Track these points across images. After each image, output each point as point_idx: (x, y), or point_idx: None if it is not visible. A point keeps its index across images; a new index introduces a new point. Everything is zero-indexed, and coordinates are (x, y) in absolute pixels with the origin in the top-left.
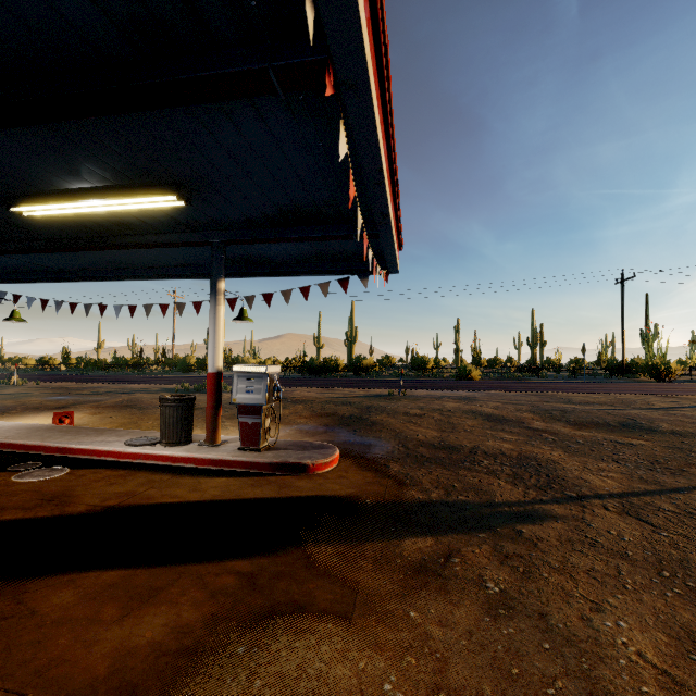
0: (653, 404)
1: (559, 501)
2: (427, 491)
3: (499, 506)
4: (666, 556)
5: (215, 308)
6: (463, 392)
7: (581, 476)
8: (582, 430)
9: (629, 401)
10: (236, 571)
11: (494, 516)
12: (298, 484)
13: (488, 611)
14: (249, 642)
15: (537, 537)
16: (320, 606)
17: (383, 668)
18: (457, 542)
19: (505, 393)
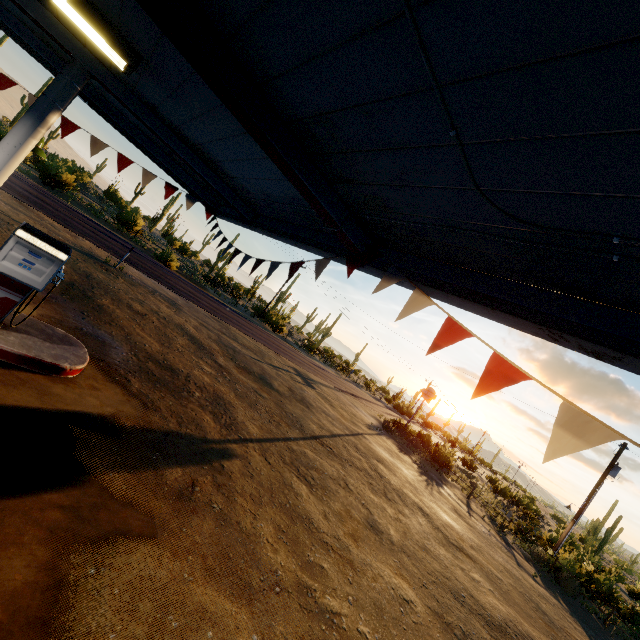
0: (273, 361)
1: (237, 442)
2: (167, 419)
3: (211, 443)
4: (274, 485)
5: (27, 138)
6: (169, 290)
7: (244, 422)
8: (242, 374)
9: (263, 353)
10: (57, 505)
11: (210, 451)
12: (57, 391)
13: (216, 523)
14: (95, 564)
15: (231, 471)
16: (136, 531)
17: (183, 566)
18: (194, 472)
19: (198, 307)
